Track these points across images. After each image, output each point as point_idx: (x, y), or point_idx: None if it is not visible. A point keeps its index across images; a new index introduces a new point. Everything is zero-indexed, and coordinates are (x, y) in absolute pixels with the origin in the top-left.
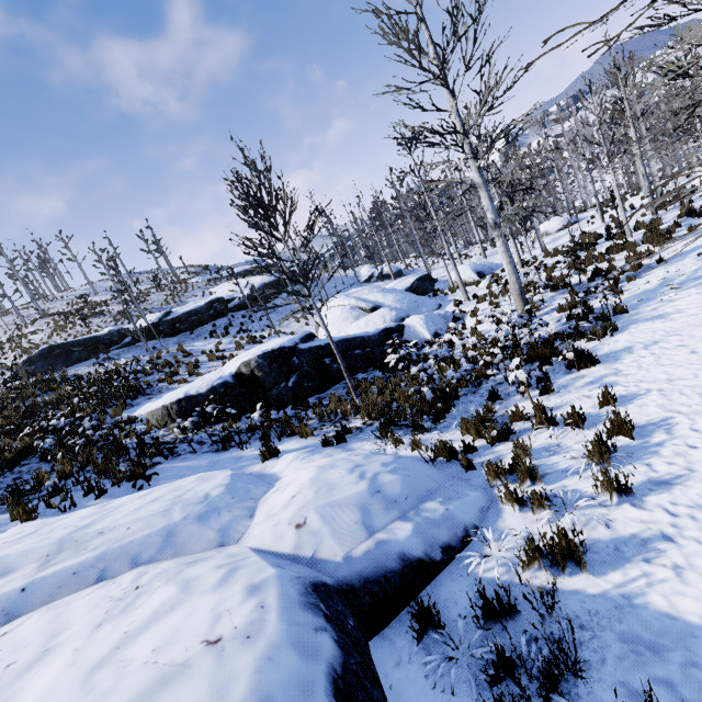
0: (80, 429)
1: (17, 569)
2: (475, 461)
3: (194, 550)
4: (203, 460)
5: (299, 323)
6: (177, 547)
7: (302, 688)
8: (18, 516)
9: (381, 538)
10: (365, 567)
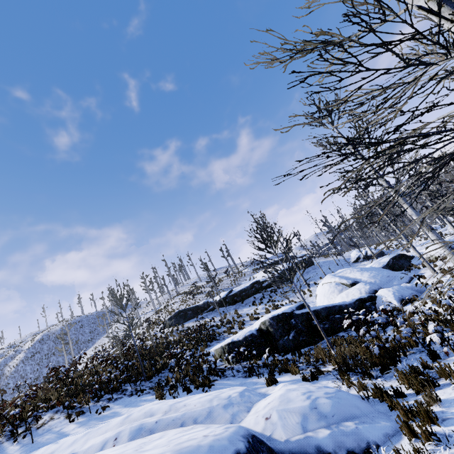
0: (185, 355)
1: (155, 415)
2: (401, 403)
3: (219, 422)
4: (237, 381)
5: (306, 294)
6: (212, 419)
7: (224, 448)
8: (158, 396)
9: (309, 434)
10: (294, 447)
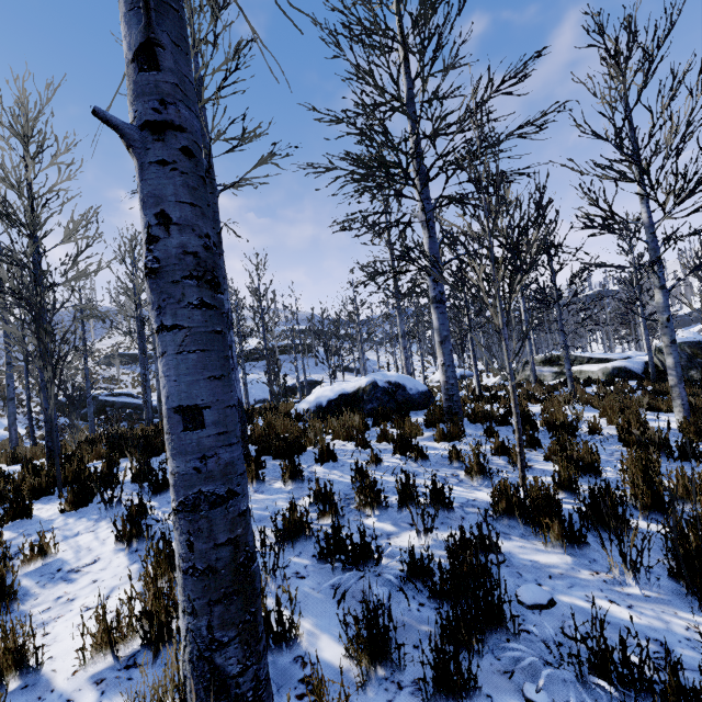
0: None
1: None
2: None
3: None
4: None
5: None
6: None
7: None
8: None
9: None
10: None
